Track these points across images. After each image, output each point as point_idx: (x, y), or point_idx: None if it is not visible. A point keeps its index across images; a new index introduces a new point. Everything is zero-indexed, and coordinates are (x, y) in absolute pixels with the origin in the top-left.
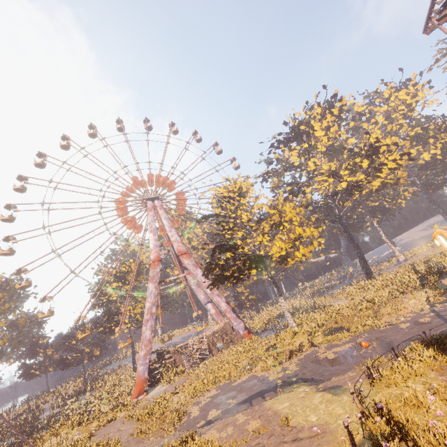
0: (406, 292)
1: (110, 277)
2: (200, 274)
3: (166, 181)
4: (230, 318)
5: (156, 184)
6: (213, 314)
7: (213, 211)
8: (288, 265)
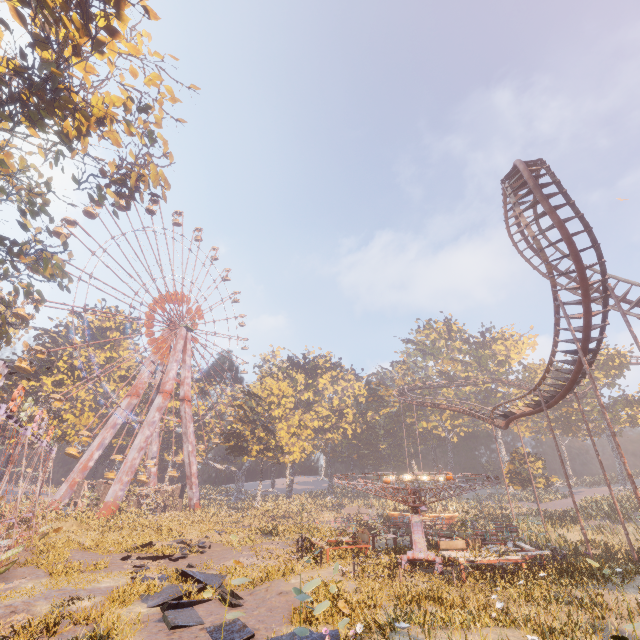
0: (323, 510)
1: (61, 363)
2: (192, 429)
3: (200, 318)
4: (194, 483)
5: (193, 314)
6: (152, 473)
7: (257, 392)
8: (278, 461)
